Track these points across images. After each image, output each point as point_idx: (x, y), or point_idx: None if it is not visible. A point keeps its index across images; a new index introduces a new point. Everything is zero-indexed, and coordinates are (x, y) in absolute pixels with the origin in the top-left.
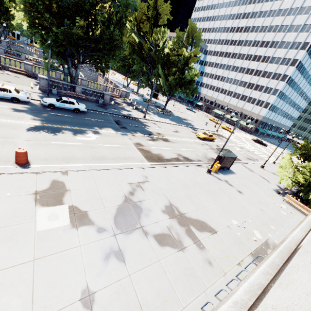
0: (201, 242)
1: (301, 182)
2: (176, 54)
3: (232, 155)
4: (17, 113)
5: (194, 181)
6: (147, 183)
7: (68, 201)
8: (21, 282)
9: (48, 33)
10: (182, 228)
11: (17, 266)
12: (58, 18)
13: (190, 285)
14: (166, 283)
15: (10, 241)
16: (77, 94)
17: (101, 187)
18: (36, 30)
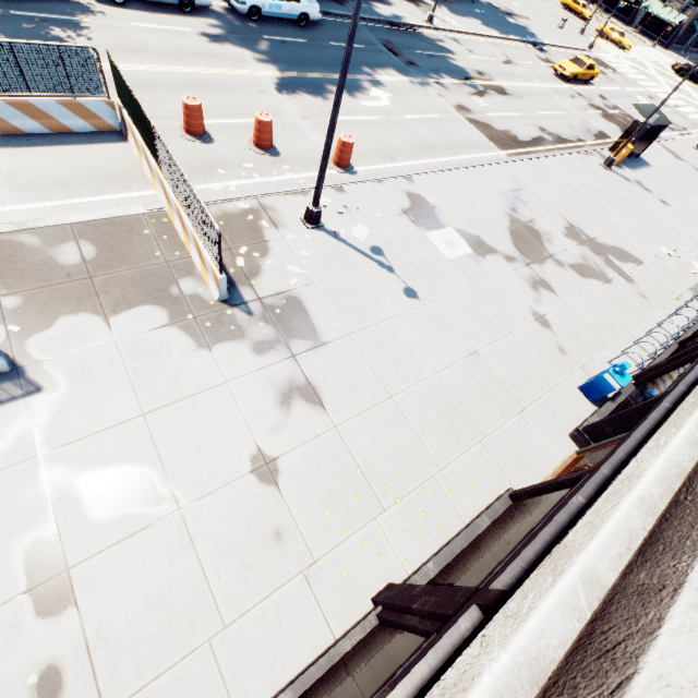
0: (627, 274)
1: None
2: None
3: (662, 120)
4: (222, 47)
5: (587, 184)
6: (524, 192)
7: (448, 223)
8: (476, 304)
9: None
10: (599, 258)
11: (461, 292)
12: None
13: (629, 315)
14: (605, 312)
15: (433, 269)
16: None
17: (470, 202)
18: None
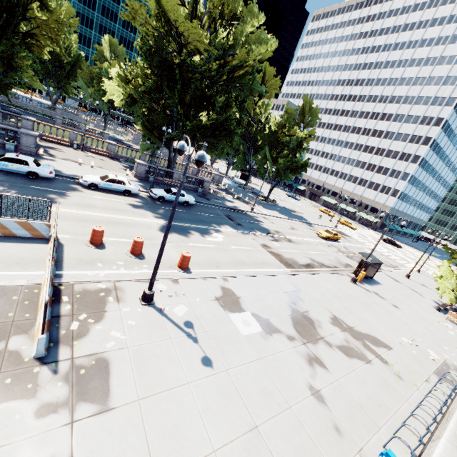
0: (382, 356)
1: None
2: (287, 134)
3: (376, 260)
4: (137, 209)
5: (343, 291)
6: (301, 292)
7: (247, 308)
8: (261, 376)
9: (169, 121)
10: (358, 342)
11: (250, 363)
12: (186, 108)
13: (391, 394)
14: (371, 390)
15: (230, 342)
16: (175, 181)
17: (264, 296)
18: (132, 109)
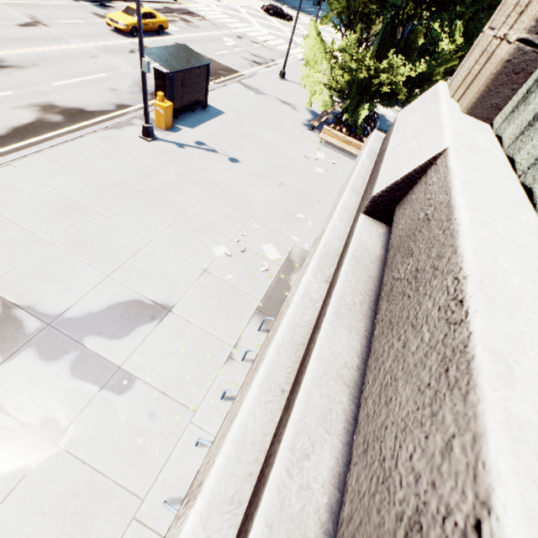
0: (126, 369)
1: (345, 90)
2: None
3: (194, 61)
4: None
5: (100, 181)
6: None
7: None
8: None
9: None
10: (56, 368)
11: None
12: None
13: None
14: None
15: None
16: None
17: None
18: None
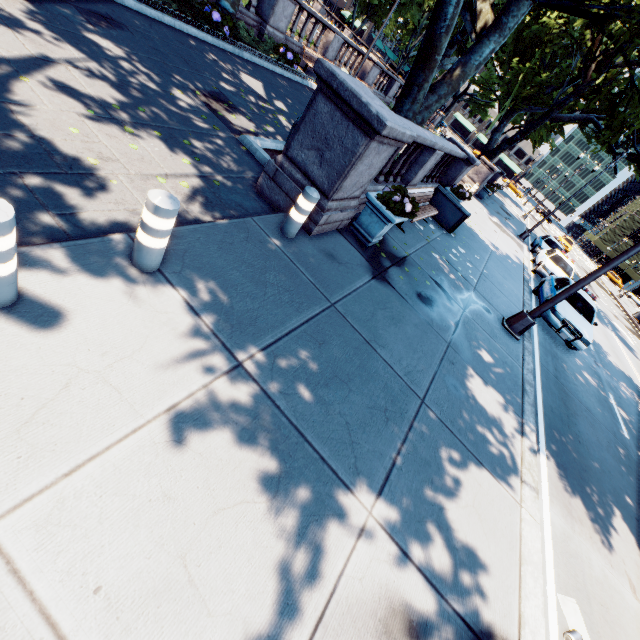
0: None
1: None
2: None
3: None
4: None
5: None
6: None
7: None
8: None
9: None
10: None
11: None
12: None
13: None
14: None
15: None
16: None
17: None
18: None
